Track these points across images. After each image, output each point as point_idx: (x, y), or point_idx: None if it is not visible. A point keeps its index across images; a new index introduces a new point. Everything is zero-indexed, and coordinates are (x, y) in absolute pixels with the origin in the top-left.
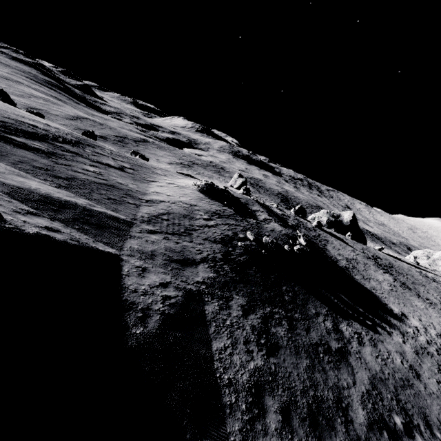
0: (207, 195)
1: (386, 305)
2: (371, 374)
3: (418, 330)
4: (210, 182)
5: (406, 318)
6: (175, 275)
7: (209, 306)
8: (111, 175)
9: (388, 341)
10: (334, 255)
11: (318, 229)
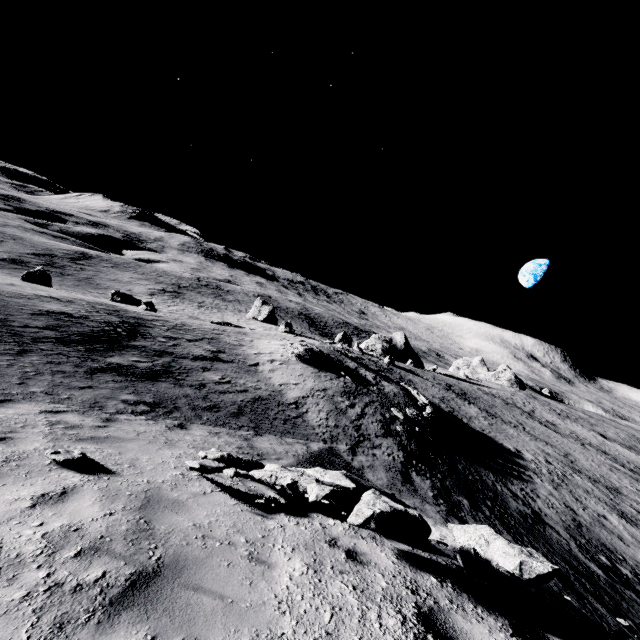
0: (312, 365)
1: (503, 445)
2: (562, 527)
3: (536, 463)
4: (305, 345)
5: (521, 453)
6: (425, 501)
7: (469, 522)
8: (232, 377)
9: (537, 486)
10: (432, 400)
11: (392, 366)
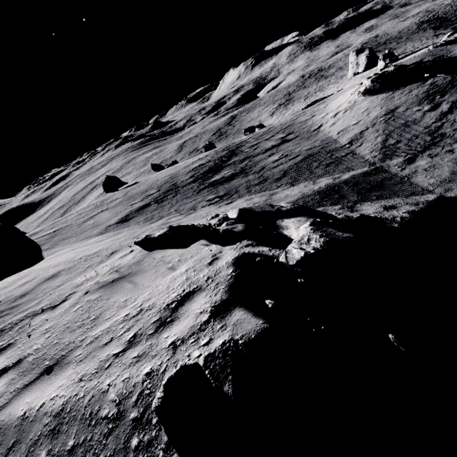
0: (385, 91)
1: None
2: None
3: None
4: (373, 75)
5: None
6: None
7: None
8: (291, 150)
9: None
10: None
11: None
